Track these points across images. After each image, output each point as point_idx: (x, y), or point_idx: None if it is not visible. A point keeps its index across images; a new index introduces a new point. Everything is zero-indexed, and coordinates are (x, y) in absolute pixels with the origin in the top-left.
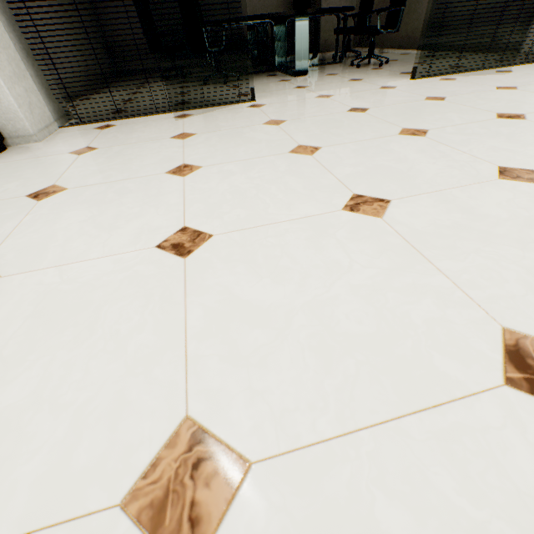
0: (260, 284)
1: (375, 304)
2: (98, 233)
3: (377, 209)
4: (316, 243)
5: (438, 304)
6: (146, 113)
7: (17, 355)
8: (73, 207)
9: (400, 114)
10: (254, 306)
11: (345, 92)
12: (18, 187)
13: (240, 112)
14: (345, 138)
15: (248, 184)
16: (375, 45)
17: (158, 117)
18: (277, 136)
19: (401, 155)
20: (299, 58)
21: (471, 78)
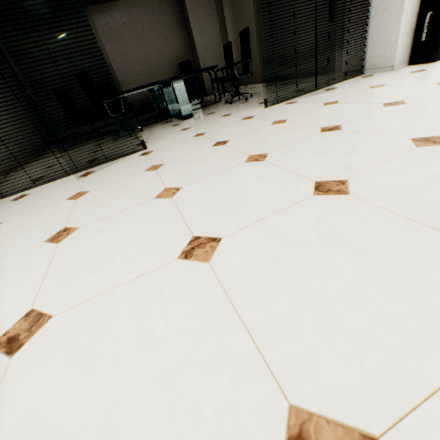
0: (69, 383)
1: (171, 394)
2: None
3: (208, 251)
4: (142, 308)
5: (233, 380)
6: (59, 176)
7: None
8: None
9: (251, 142)
10: (48, 424)
11: (215, 128)
12: None
13: (132, 161)
14: (203, 174)
15: (108, 242)
16: (246, 83)
17: (66, 179)
18: (151, 181)
19: (242, 184)
20: (183, 107)
21: (307, 98)
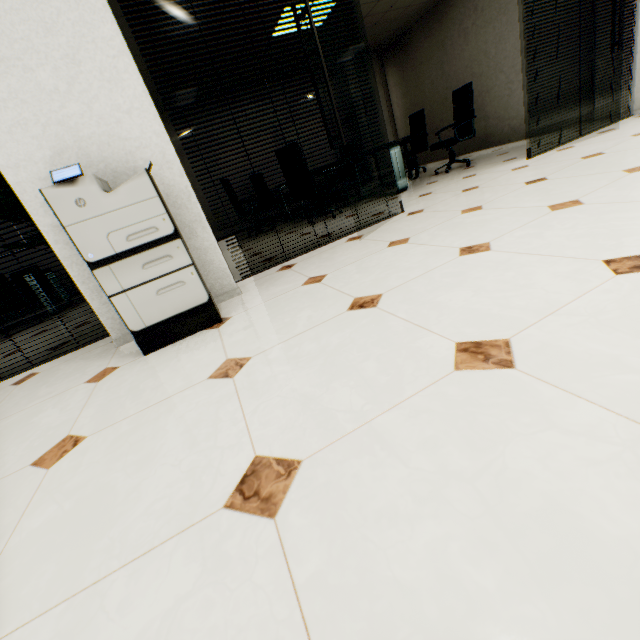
0: None
1: None
2: (519, 292)
3: None
4: None
5: None
6: (304, 250)
7: None
8: (430, 296)
9: (590, 169)
10: None
11: (482, 182)
12: (318, 311)
13: (411, 219)
14: (582, 190)
15: (578, 230)
16: (423, 162)
17: (327, 247)
18: (504, 211)
19: None
20: (398, 178)
21: (585, 142)
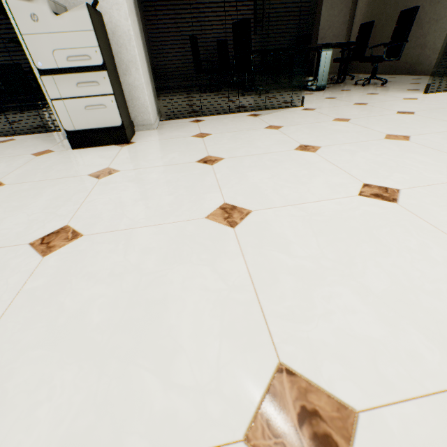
0: None
1: None
2: (294, 185)
3: None
4: None
5: None
6: (218, 113)
7: (342, 259)
8: (246, 169)
9: None
10: None
11: (374, 101)
12: (181, 156)
13: (300, 113)
14: (422, 130)
15: (379, 158)
16: (359, 71)
17: (233, 115)
18: (357, 128)
19: None
20: (321, 78)
21: None
